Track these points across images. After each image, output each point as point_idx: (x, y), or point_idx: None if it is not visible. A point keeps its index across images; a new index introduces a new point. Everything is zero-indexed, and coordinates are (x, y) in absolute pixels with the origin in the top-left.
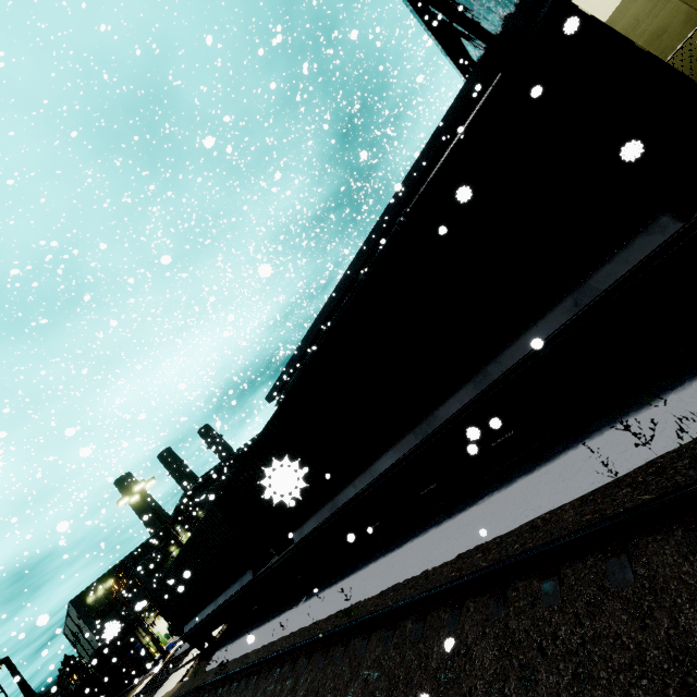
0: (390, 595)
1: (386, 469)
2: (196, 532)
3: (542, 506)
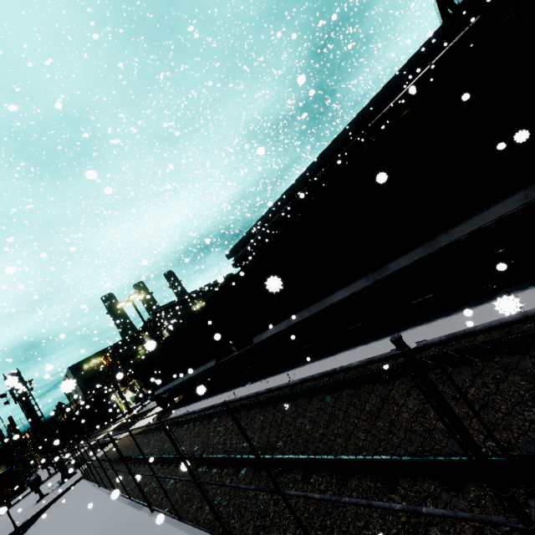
0: (326, 379)
1: (337, 301)
2: (179, 328)
3: None
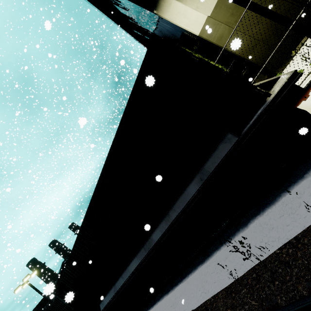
0: None
1: (135, 269)
2: (52, 309)
3: (209, 291)
